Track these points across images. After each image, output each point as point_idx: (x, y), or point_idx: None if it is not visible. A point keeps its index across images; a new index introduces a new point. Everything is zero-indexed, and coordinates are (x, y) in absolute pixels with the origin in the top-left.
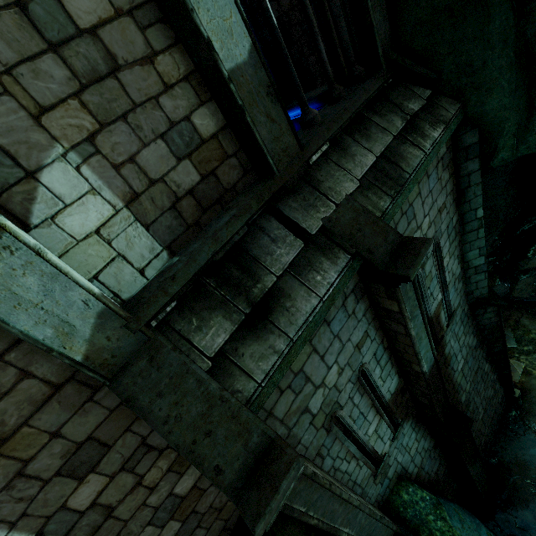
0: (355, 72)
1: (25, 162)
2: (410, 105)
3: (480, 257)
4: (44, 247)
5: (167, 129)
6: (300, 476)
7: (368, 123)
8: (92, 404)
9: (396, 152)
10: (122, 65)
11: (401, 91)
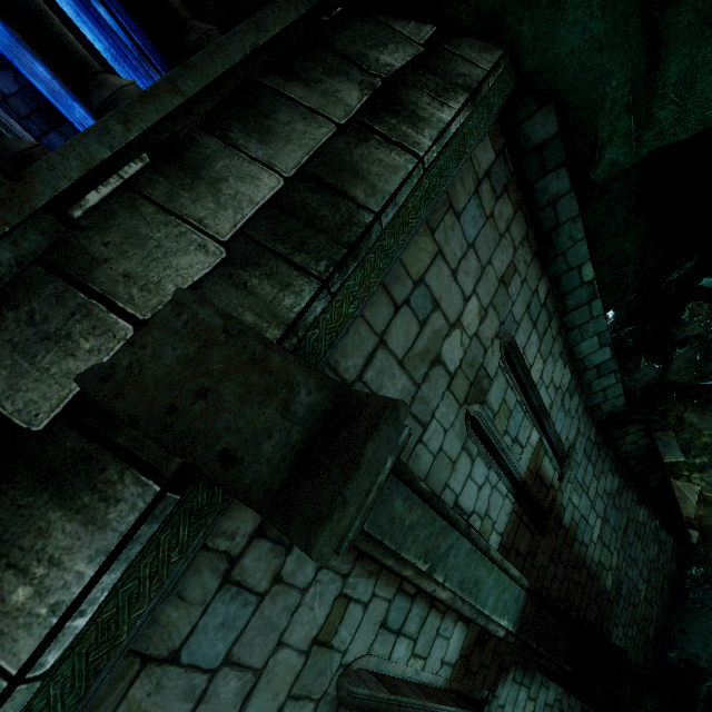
0: None
1: None
2: (384, 58)
3: (602, 349)
4: None
5: None
6: None
7: (272, 101)
8: None
9: (342, 161)
10: None
11: (364, 30)
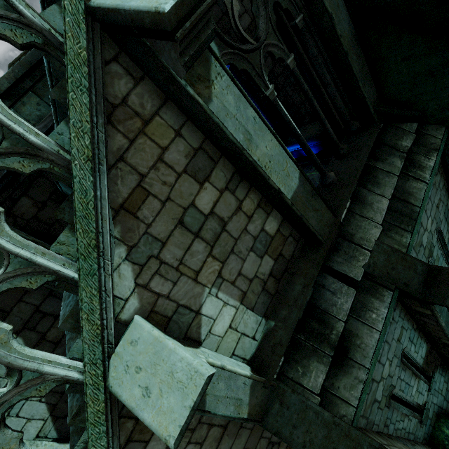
0: (352, 128)
1: (194, 307)
2: (404, 143)
3: None
4: (208, 349)
5: (253, 243)
6: None
7: (375, 171)
8: (242, 429)
9: (403, 190)
10: (227, 221)
11: (393, 132)
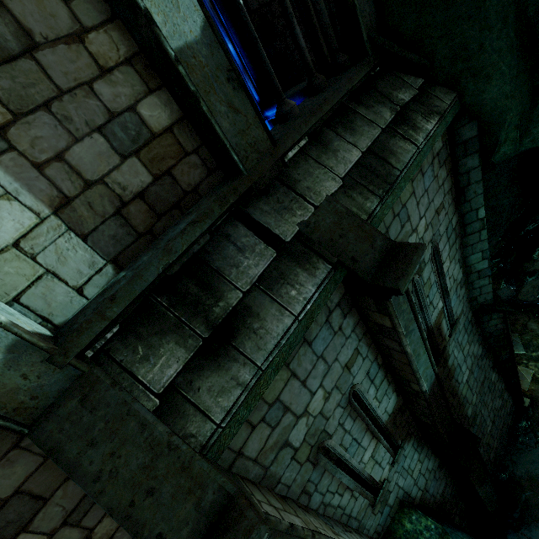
0: (338, 60)
1: None
2: (400, 95)
3: (483, 261)
4: None
5: (106, 121)
6: (272, 532)
7: (353, 115)
8: (19, 451)
9: (385, 146)
10: (41, 43)
11: (390, 80)
